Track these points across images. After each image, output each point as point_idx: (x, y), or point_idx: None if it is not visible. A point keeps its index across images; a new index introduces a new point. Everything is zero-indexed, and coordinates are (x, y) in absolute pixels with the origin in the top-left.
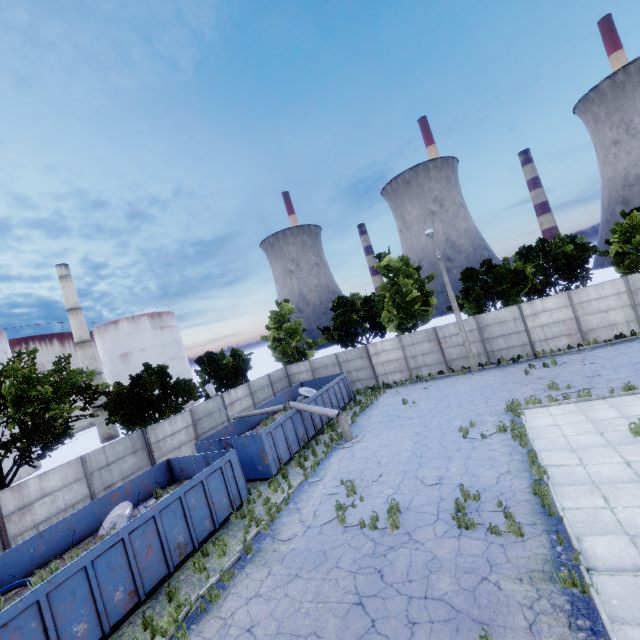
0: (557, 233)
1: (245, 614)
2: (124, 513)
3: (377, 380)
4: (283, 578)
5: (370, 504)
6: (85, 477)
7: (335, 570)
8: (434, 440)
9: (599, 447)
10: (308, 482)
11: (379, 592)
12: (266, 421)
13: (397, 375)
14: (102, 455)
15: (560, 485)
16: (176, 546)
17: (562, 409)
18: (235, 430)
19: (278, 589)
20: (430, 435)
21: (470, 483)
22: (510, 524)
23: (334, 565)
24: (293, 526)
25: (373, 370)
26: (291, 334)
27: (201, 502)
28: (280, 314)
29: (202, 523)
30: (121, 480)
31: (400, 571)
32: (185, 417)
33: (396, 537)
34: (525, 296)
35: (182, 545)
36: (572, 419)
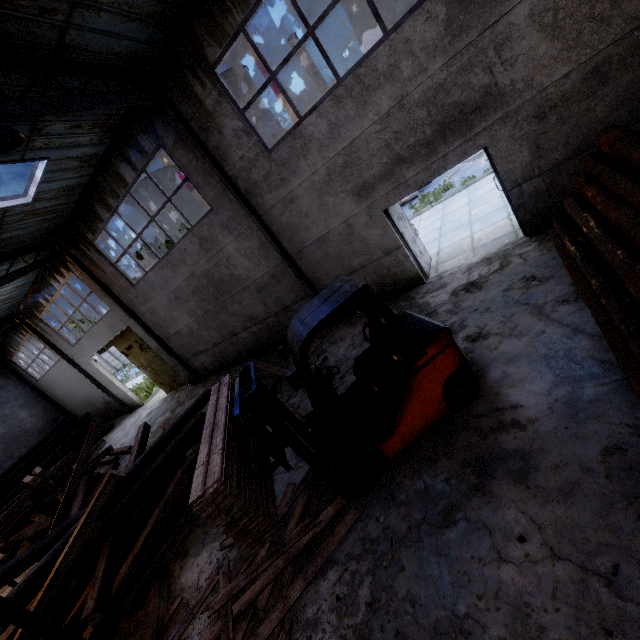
0: None
1: None
2: None
3: None
4: None
5: None
6: None
7: None
8: None
9: None
10: None
11: None
12: None
13: None
14: None
15: None
16: None
17: None
18: None
19: None
20: None
21: None
22: None
23: None
24: None
25: None
26: None
27: None
28: None
29: None
30: None
31: None
32: None
33: None
34: None
35: None
36: None
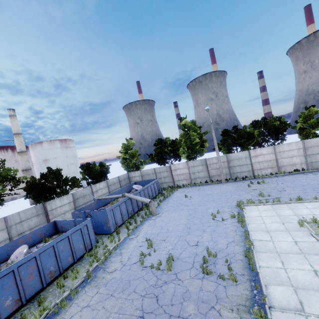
0: (272, 115)
1: (78, 318)
2: (23, 251)
3: (174, 183)
4: (104, 296)
5: (159, 254)
6: (6, 228)
7: (133, 293)
8: (198, 219)
9: (281, 231)
10: (129, 238)
11: (154, 310)
12: (113, 202)
13: (184, 181)
14: (17, 216)
15: (259, 252)
16: (49, 272)
17: (264, 207)
18: (95, 206)
19: (100, 303)
20: (196, 216)
21: (212, 246)
22: (230, 275)
23: (133, 290)
24: (116, 264)
25: (172, 178)
26: (132, 156)
27: (67, 248)
28: (127, 145)
29: (66, 259)
30: (28, 230)
31: (168, 298)
32: (69, 197)
33: (169, 276)
34: (252, 146)
35: (52, 272)
36: (269, 214)
